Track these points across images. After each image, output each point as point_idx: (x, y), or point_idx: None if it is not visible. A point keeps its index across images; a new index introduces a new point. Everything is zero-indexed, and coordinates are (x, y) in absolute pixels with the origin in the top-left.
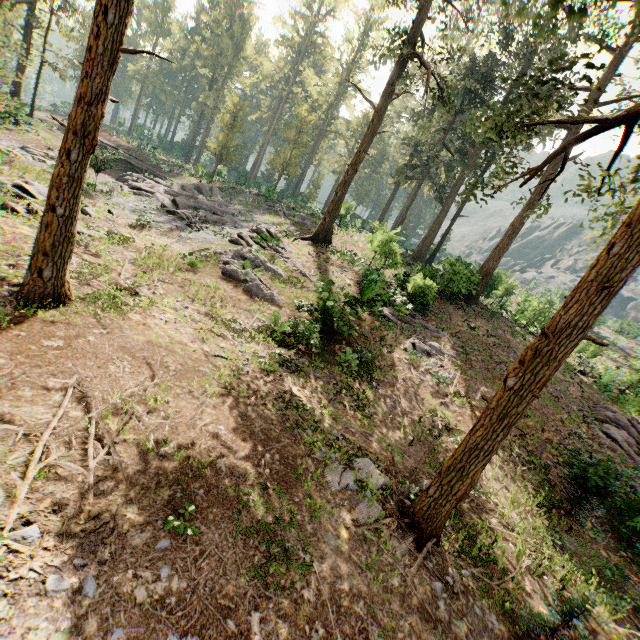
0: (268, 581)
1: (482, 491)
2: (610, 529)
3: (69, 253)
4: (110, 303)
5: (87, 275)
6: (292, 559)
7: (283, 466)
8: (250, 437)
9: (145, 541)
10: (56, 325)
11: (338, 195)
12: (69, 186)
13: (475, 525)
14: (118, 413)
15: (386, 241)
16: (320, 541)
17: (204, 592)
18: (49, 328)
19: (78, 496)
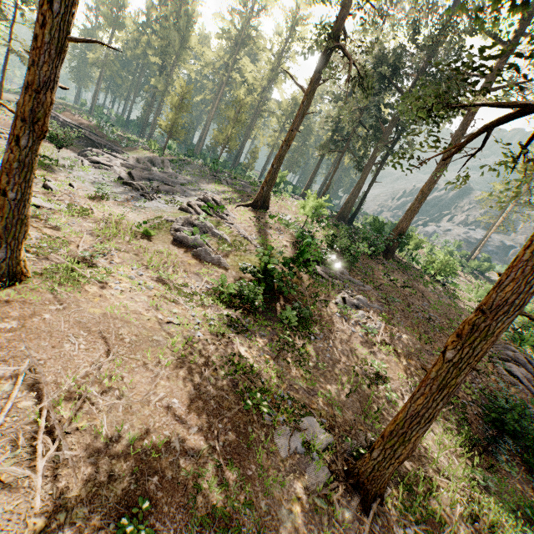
0: None
1: None
2: (521, 461)
3: (24, 234)
4: (67, 276)
5: (46, 249)
6: None
7: (235, 436)
8: (203, 407)
9: None
10: (11, 304)
11: (274, 167)
12: (20, 171)
13: (411, 474)
14: (71, 397)
15: (316, 207)
16: (274, 518)
17: None
18: (4, 308)
19: (23, 506)
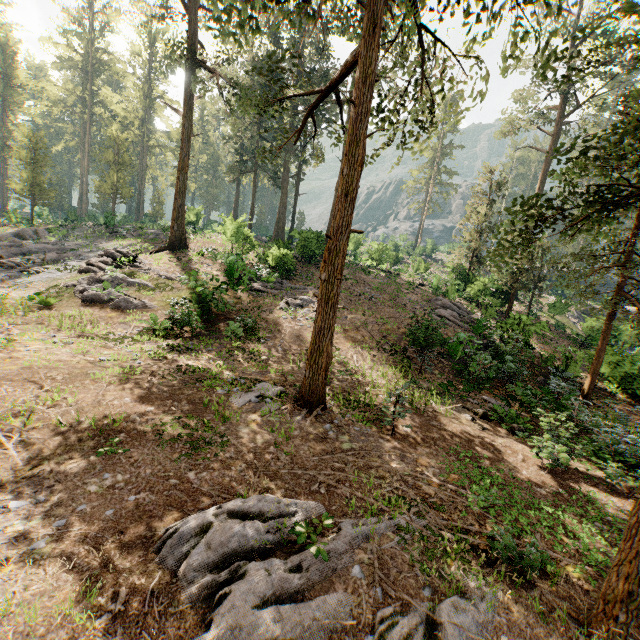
0: (197, 458)
1: (358, 375)
2: (450, 369)
3: None
4: None
5: None
6: (212, 443)
7: (192, 405)
8: (156, 398)
9: (84, 468)
10: None
11: (178, 201)
12: None
13: (355, 394)
14: (18, 415)
15: (237, 229)
16: (234, 431)
17: (146, 475)
18: None
19: (7, 465)
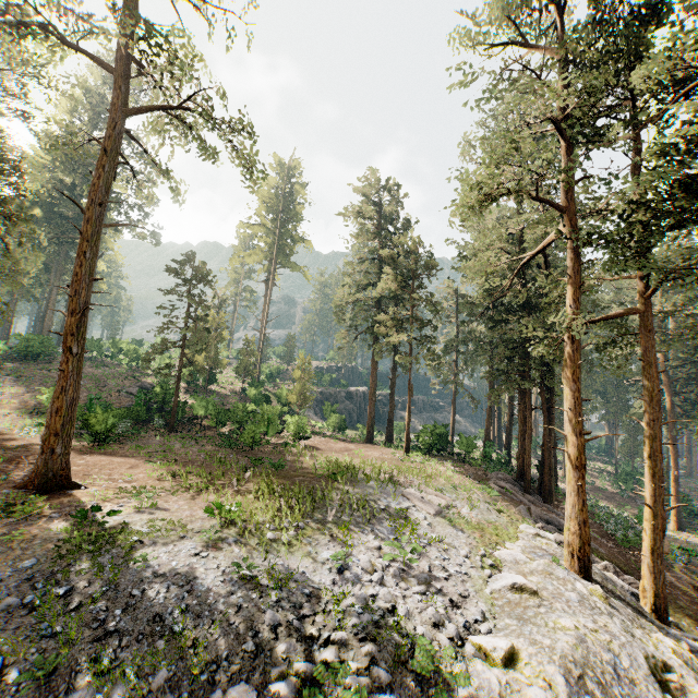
0: None
1: None
2: None
3: None
4: None
5: None
6: None
7: None
8: None
9: None
10: None
11: None
12: None
13: None
14: None
15: None
16: None
17: None
18: None
19: None
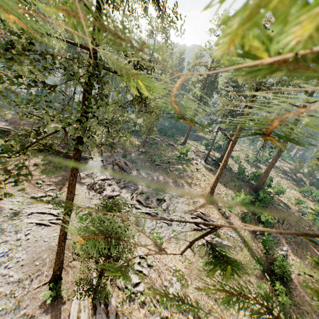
0: None
1: None
2: None
3: None
4: None
5: None
6: None
7: None
8: None
9: None
10: None
11: (218, 179)
12: None
13: None
14: None
15: (245, 198)
16: None
17: None
18: None
19: None
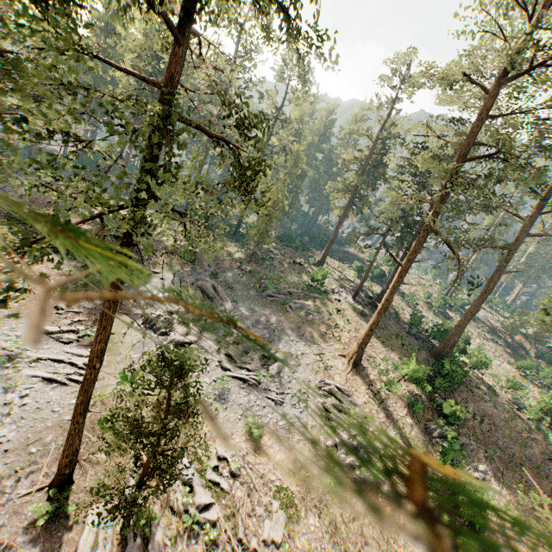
0: None
1: None
2: None
3: None
4: None
5: None
6: None
7: None
8: None
9: None
10: None
11: (373, 331)
12: None
13: None
14: None
15: (418, 369)
16: None
17: None
18: None
19: None
